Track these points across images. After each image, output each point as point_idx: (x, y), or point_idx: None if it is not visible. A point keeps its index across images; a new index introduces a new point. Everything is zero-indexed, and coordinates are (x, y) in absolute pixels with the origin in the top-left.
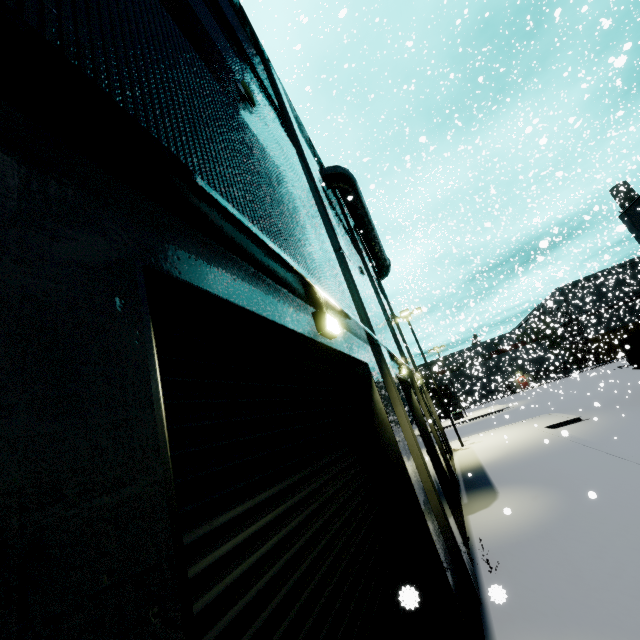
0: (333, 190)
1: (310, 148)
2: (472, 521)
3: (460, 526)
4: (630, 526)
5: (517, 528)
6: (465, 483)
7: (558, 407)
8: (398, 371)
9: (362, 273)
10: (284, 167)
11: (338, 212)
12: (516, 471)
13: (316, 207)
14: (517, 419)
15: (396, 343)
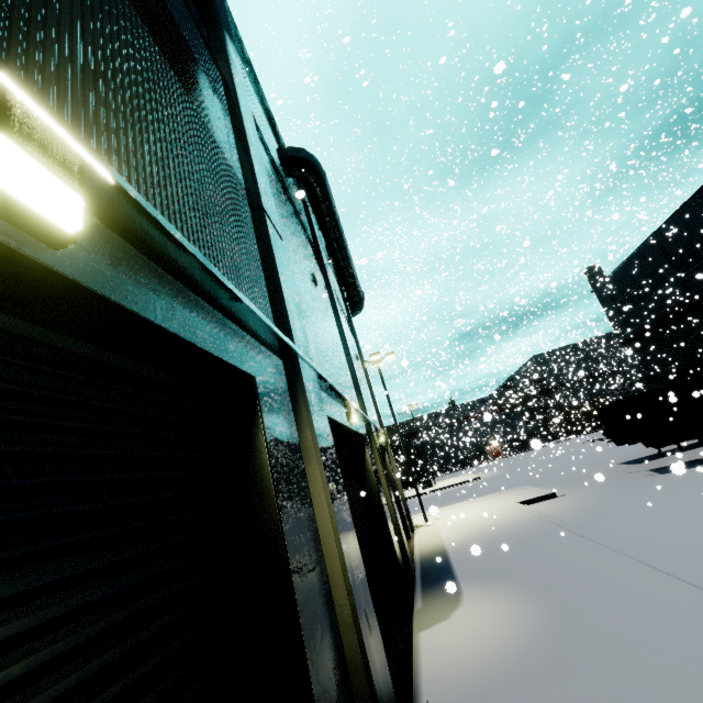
0: (298, 187)
1: (268, 118)
2: (423, 644)
3: (406, 650)
4: (651, 673)
5: (485, 664)
6: (423, 575)
7: (531, 480)
8: (345, 417)
9: (314, 282)
10: (144, 5)
11: (298, 210)
12: (486, 561)
13: (234, 144)
14: (488, 491)
15: (355, 385)
